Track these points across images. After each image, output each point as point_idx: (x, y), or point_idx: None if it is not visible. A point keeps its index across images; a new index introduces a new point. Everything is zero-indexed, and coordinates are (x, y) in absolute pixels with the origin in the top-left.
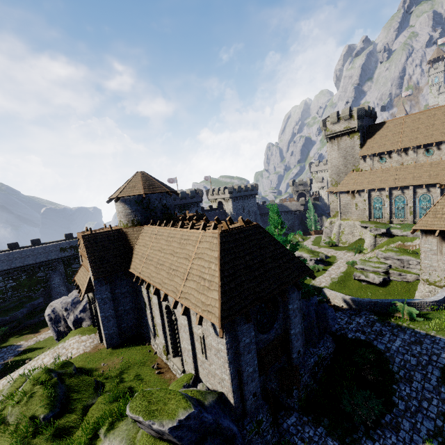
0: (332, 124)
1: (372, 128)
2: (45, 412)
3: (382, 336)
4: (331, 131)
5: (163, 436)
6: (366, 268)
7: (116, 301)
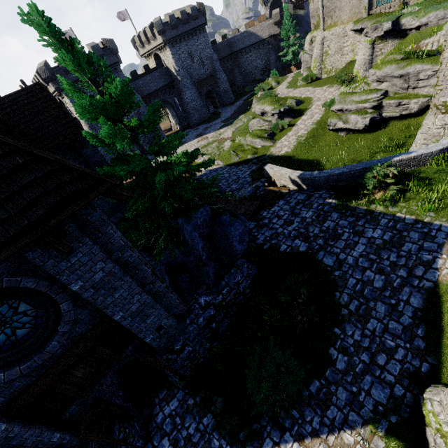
0: None
1: None
2: None
3: (336, 239)
4: None
5: None
6: (346, 108)
7: None
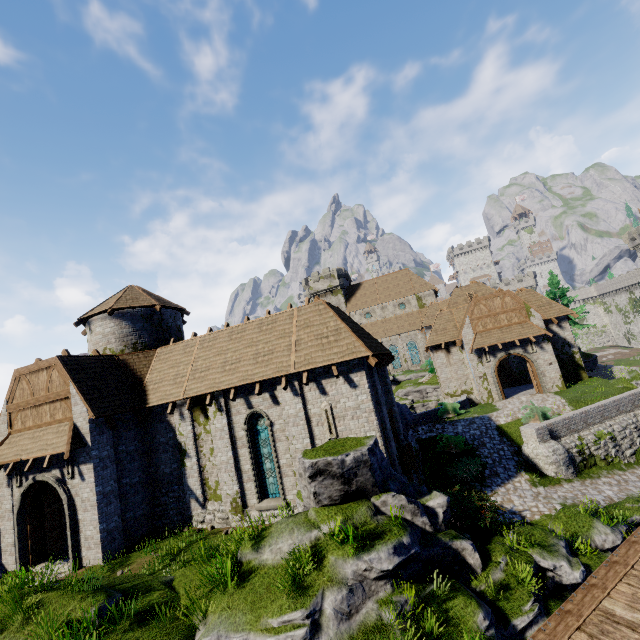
0: (314, 283)
1: (351, 288)
2: (99, 601)
3: (447, 428)
4: (315, 289)
5: (351, 484)
6: None
7: (119, 467)
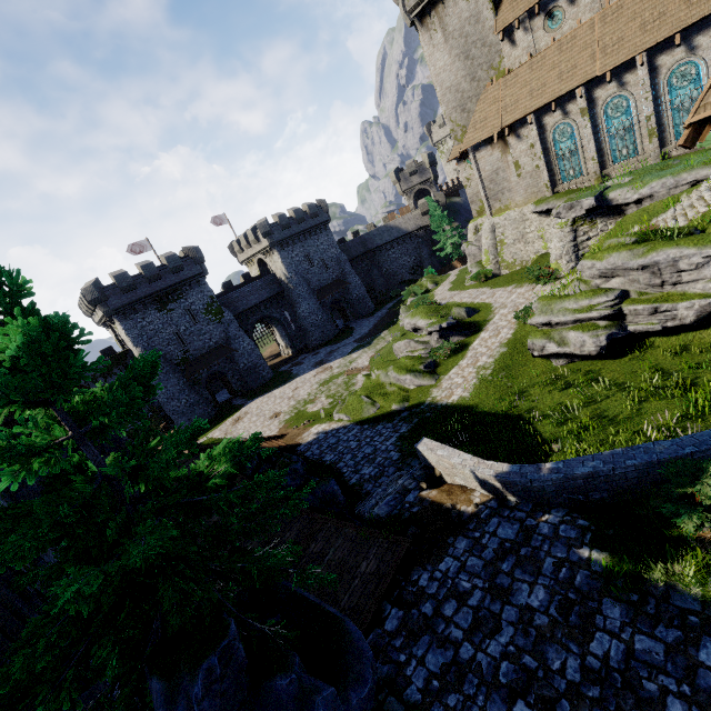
0: None
1: None
2: None
3: None
4: None
5: None
6: (557, 321)
7: None
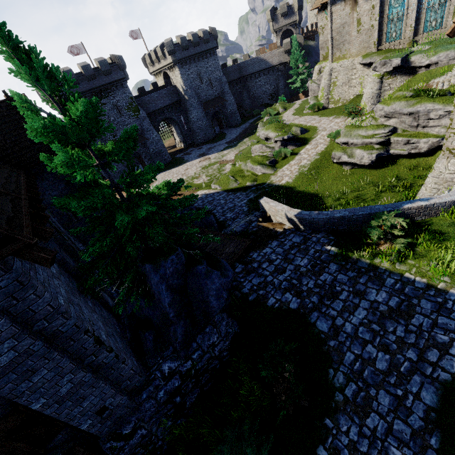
0: None
1: None
2: None
3: (333, 298)
4: None
5: None
6: (352, 142)
7: None
